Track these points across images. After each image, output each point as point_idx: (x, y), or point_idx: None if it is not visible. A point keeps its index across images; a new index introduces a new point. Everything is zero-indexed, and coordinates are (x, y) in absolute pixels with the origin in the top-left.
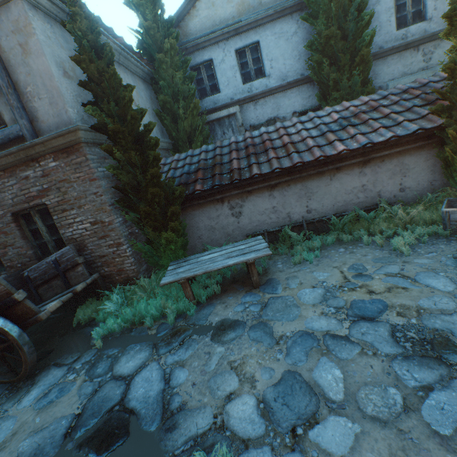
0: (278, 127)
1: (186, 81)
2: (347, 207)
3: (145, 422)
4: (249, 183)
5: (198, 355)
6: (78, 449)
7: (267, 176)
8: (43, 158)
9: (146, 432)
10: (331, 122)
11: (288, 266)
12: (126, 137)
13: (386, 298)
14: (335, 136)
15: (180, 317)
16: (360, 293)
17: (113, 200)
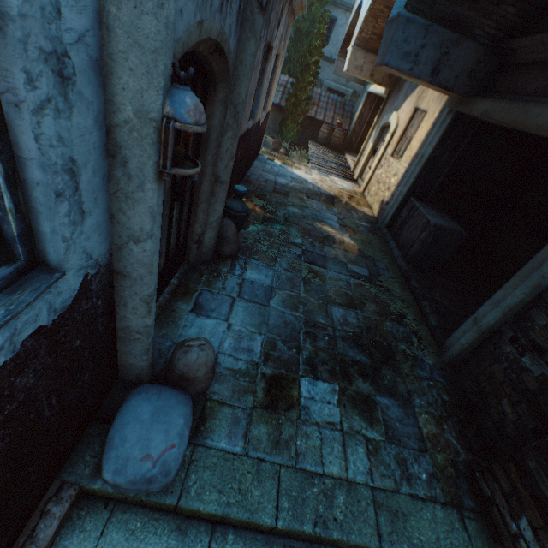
0: None
1: None
2: None
3: None
4: None
5: None
6: None
7: None
8: None
9: None
10: None
11: None
12: None
13: None
14: None
15: None
16: None
17: None
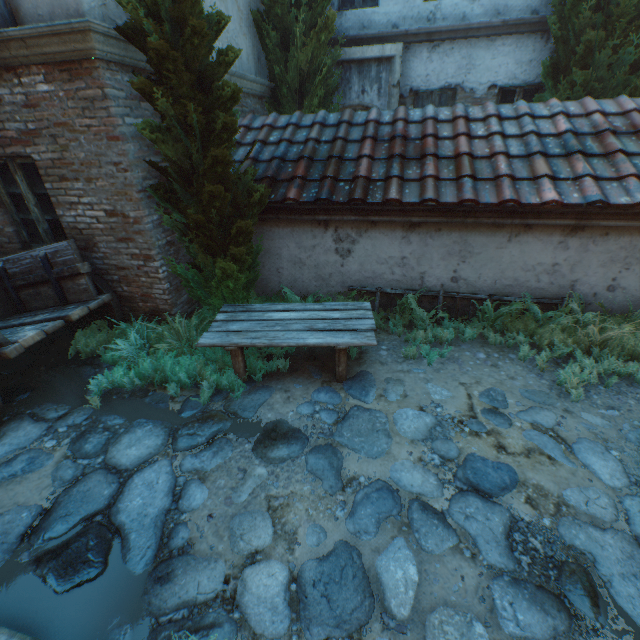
0: (458, 115)
1: None
2: (515, 290)
3: (131, 555)
4: (377, 210)
5: (229, 470)
6: (34, 566)
7: (409, 207)
8: (25, 69)
9: (128, 572)
10: (551, 134)
11: (394, 358)
12: (179, 71)
13: (520, 466)
14: (547, 168)
15: (219, 395)
16: (485, 443)
17: (146, 182)
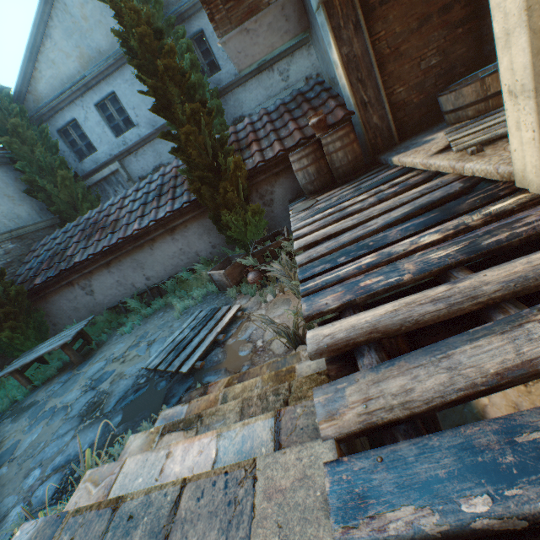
0: (120, 198)
1: (51, 151)
2: (177, 269)
3: None
4: (84, 267)
5: None
6: None
7: (93, 259)
8: None
9: None
10: (153, 190)
11: (117, 338)
12: None
13: (123, 366)
14: (141, 212)
15: (16, 402)
16: (118, 363)
17: None
